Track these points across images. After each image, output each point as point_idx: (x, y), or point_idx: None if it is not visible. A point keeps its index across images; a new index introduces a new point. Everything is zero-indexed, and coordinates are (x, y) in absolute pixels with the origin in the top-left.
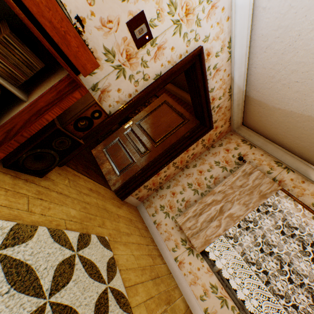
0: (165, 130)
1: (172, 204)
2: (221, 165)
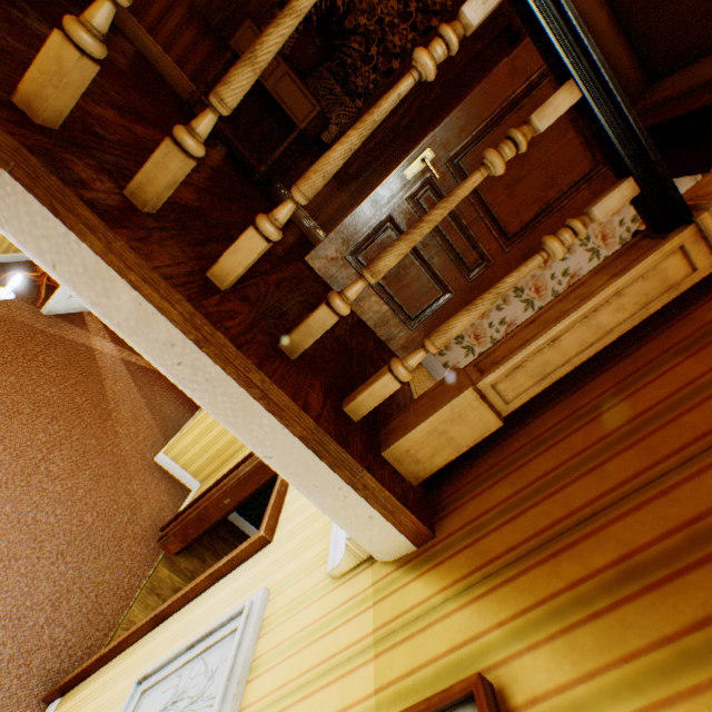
0: (538, 198)
1: (480, 332)
2: (590, 245)
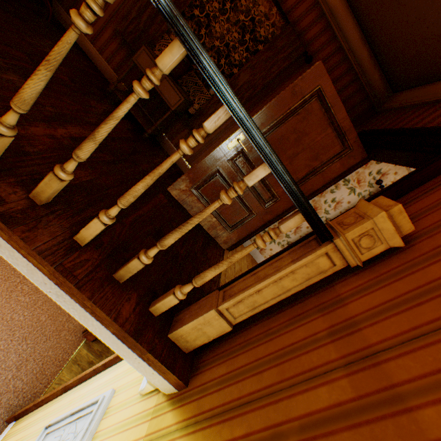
0: (308, 165)
1: None
2: (350, 185)
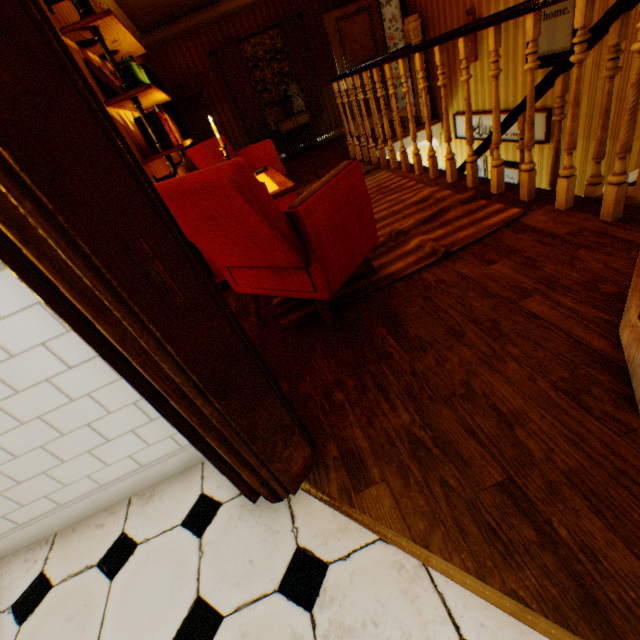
0: (368, 40)
1: (396, 77)
2: (384, 5)
